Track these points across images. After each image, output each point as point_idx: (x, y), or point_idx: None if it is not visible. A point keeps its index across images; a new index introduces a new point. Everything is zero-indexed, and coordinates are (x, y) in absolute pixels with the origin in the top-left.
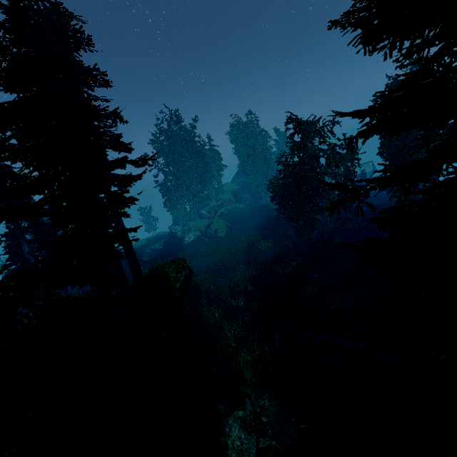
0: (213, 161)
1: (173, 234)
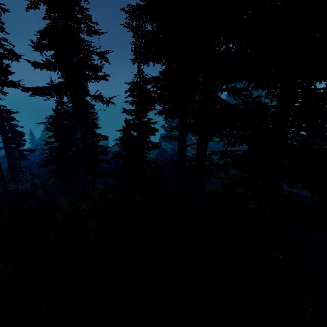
0: None
1: (163, 149)
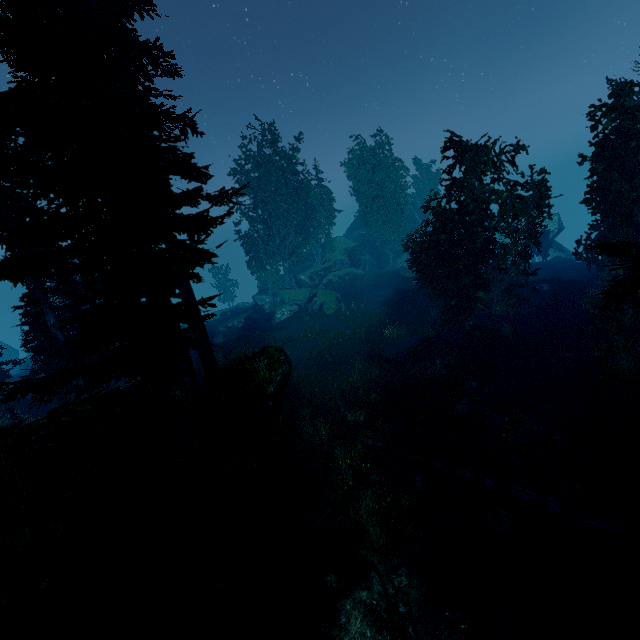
0: (320, 204)
1: (258, 307)
